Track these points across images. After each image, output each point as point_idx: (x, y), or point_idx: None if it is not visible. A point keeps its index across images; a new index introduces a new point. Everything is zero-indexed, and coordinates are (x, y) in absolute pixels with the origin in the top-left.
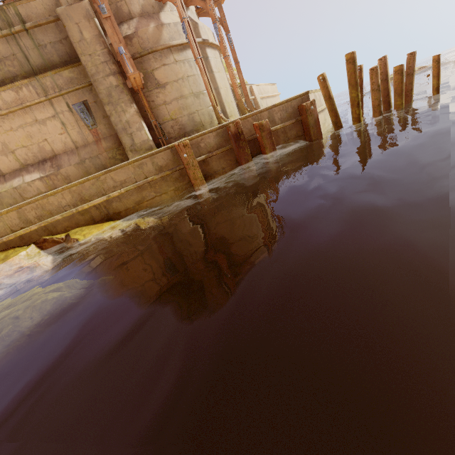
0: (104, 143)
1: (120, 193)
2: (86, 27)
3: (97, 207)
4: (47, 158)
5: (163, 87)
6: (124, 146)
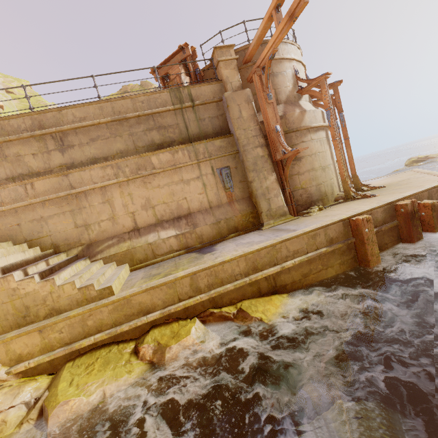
0: (238, 205)
1: (293, 264)
2: (245, 108)
3: (266, 278)
4: (181, 216)
5: (299, 159)
6: (261, 210)
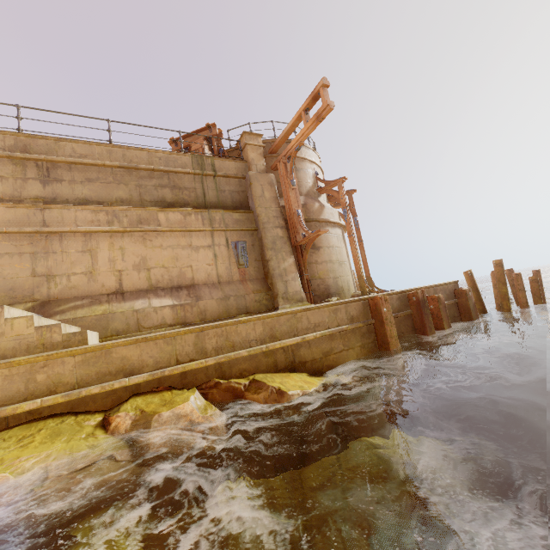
0: (251, 284)
1: (314, 337)
2: (268, 189)
3: (284, 350)
4: (182, 286)
5: (317, 249)
6: (277, 291)
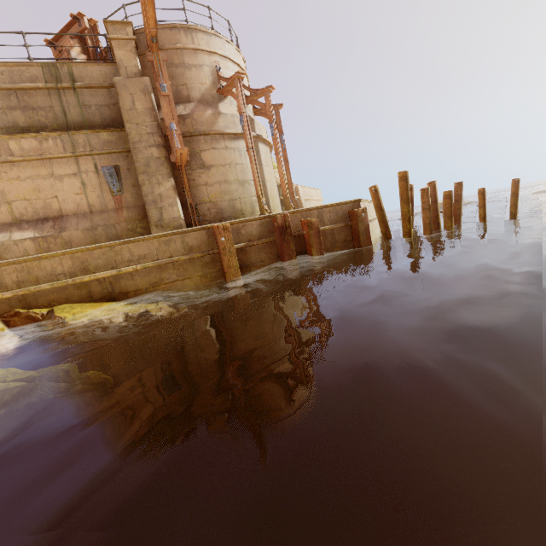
0: (126, 212)
1: (135, 269)
2: (140, 99)
3: (101, 282)
4: (50, 217)
5: (208, 168)
6: (150, 219)
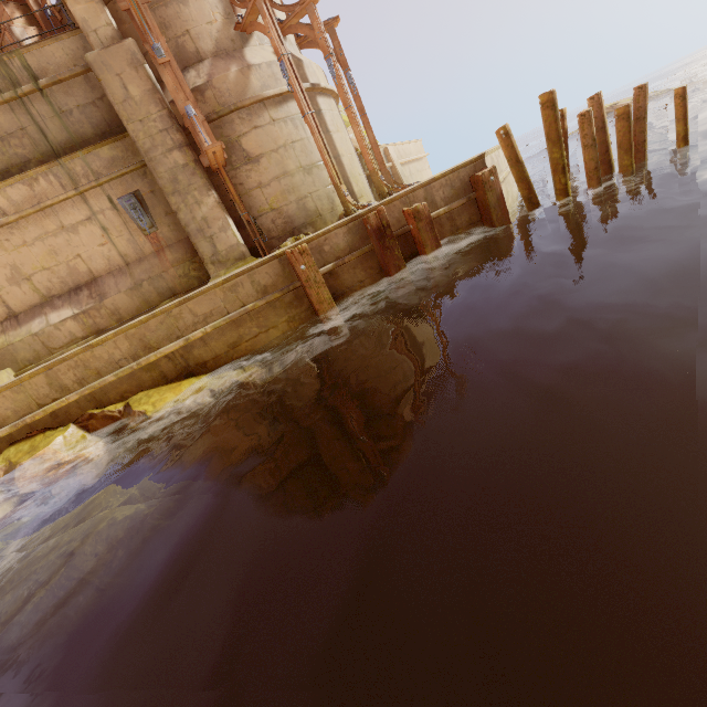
0: (170, 253)
1: (205, 333)
2: (132, 79)
3: (170, 358)
4: (82, 284)
5: (255, 161)
6: (202, 256)
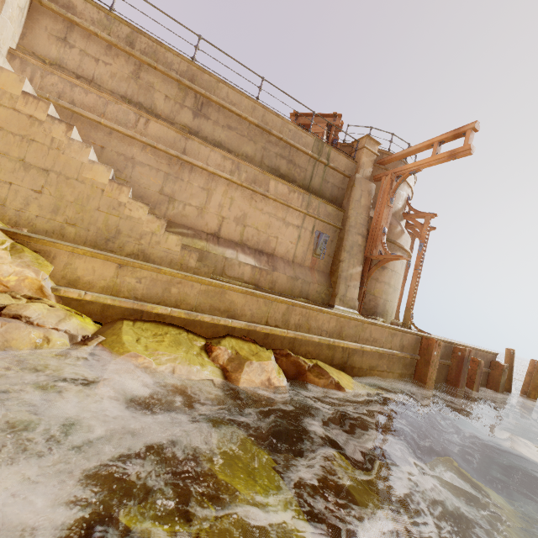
0: (317, 275)
1: (370, 350)
2: (365, 196)
3: (343, 350)
4: (264, 251)
5: (383, 268)
6: (338, 291)
